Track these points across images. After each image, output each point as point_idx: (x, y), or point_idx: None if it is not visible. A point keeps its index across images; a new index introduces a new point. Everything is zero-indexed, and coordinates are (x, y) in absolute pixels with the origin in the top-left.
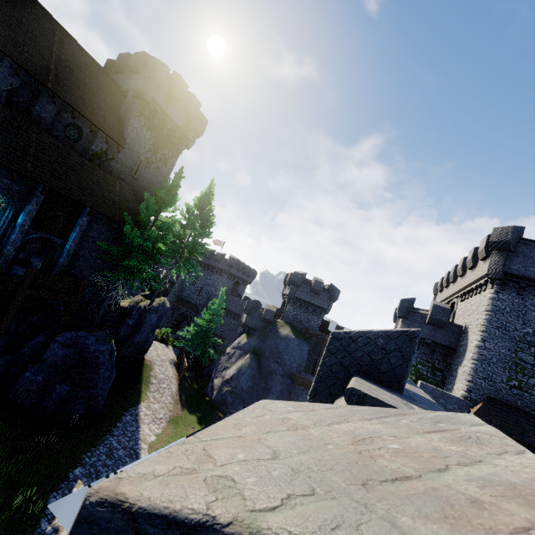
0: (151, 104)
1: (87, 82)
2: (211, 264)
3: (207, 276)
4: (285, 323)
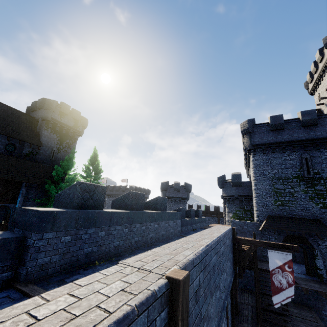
0: (52, 121)
1: (14, 121)
2: (120, 194)
3: None
4: None
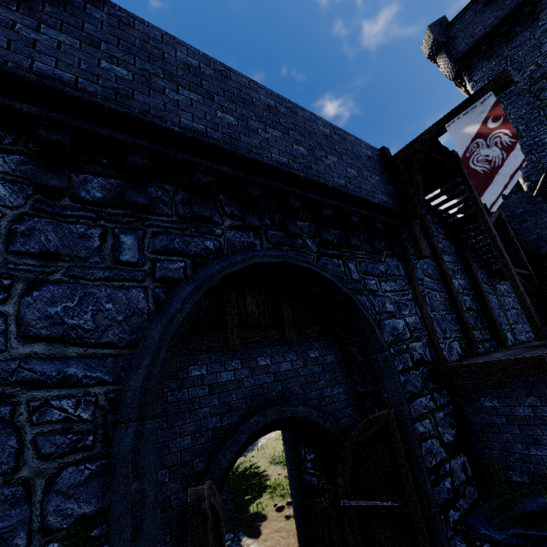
0: None
1: None
2: None
3: None
4: None
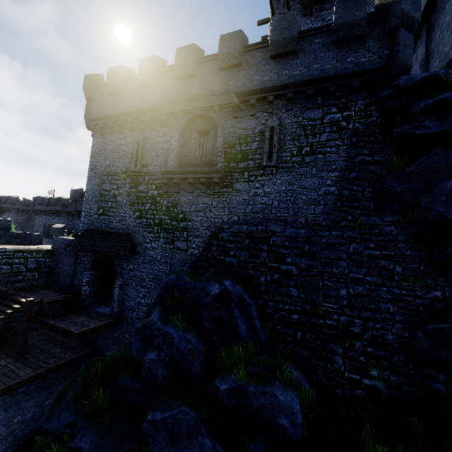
0: None
1: None
2: (51, 209)
3: (52, 220)
4: (71, 235)
